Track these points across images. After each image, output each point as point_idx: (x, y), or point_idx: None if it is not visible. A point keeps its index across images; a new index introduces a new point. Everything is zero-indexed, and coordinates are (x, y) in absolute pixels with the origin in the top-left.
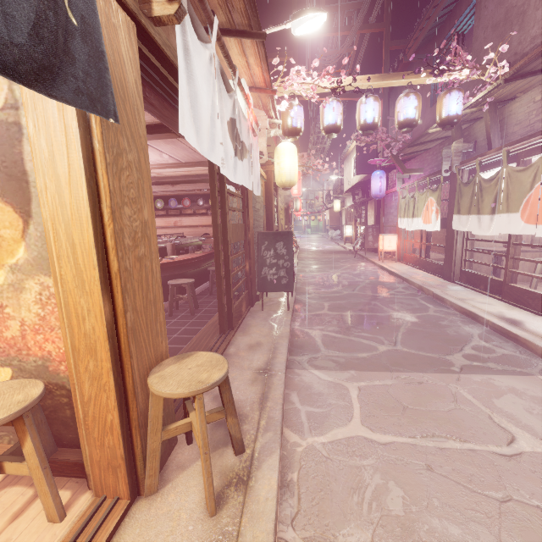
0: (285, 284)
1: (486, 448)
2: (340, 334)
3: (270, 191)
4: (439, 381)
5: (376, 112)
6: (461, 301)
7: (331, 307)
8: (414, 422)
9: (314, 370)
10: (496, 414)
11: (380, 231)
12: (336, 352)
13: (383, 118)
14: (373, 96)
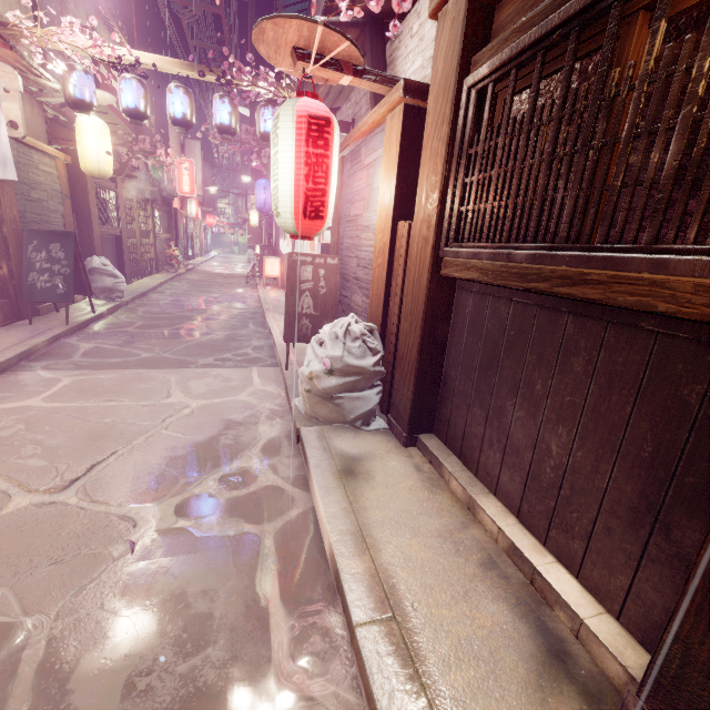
0: (63, 294)
1: (136, 403)
2: (116, 346)
3: (84, 179)
4: (163, 373)
5: (186, 107)
6: (275, 322)
7: (141, 326)
8: (97, 395)
9: (42, 371)
10: (178, 388)
11: (276, 254)
12: (89, 359)
13: (250, 114)
14: (181, 87)
